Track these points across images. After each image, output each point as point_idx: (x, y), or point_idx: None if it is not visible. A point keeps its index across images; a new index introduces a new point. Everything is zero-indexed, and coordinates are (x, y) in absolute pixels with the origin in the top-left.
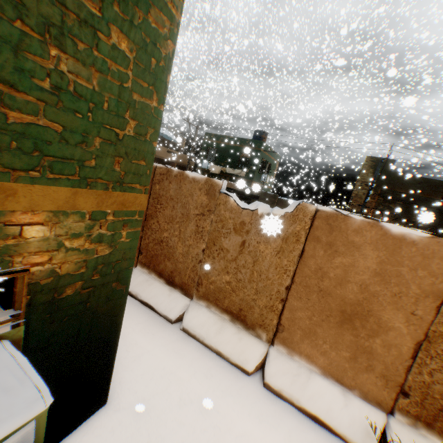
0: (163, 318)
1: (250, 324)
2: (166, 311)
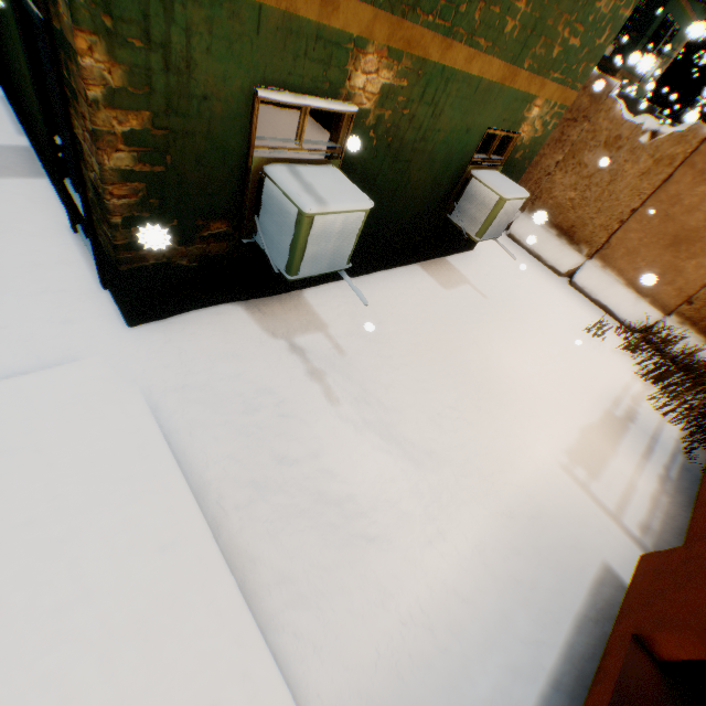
0: None
1: (576, 240)
2: None
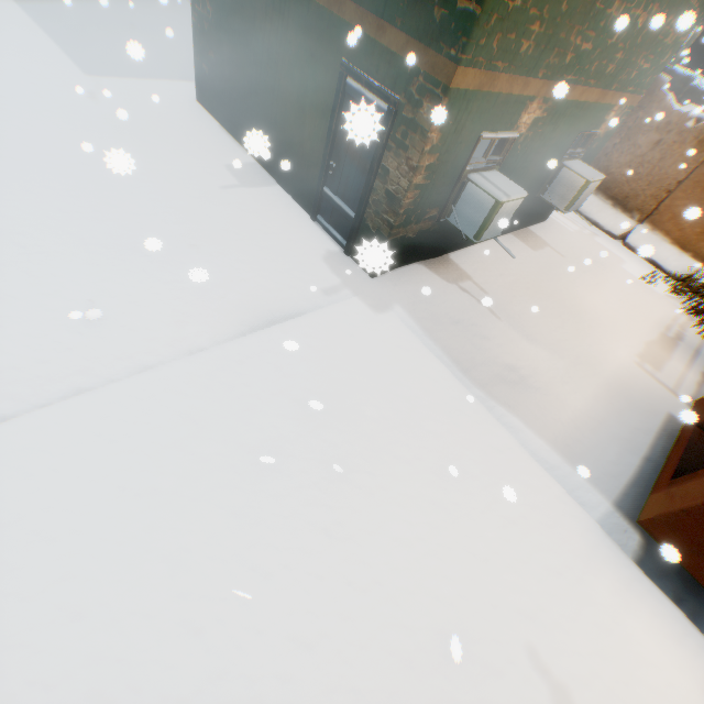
0: None
1: (628, 208)
2: None
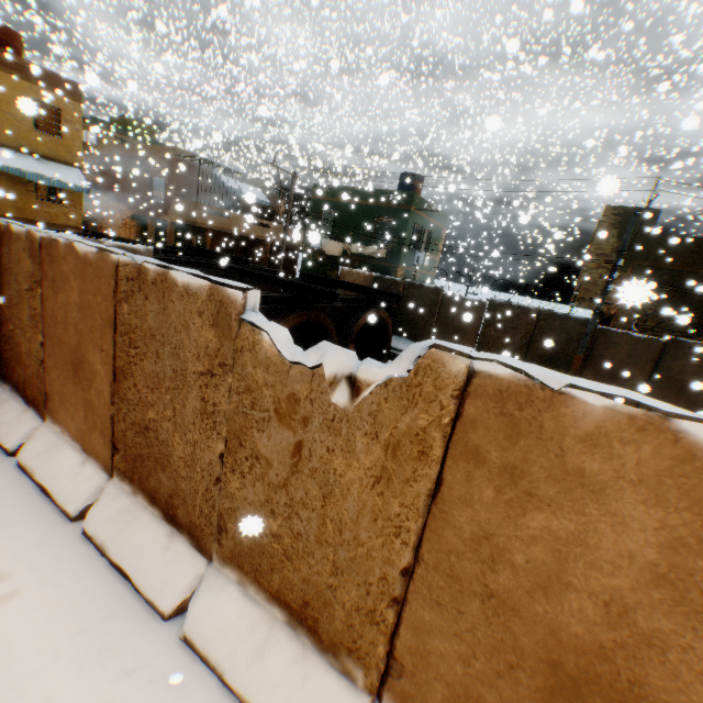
0: (148, 604)
1: (328, 640)
2: (154, 589)
